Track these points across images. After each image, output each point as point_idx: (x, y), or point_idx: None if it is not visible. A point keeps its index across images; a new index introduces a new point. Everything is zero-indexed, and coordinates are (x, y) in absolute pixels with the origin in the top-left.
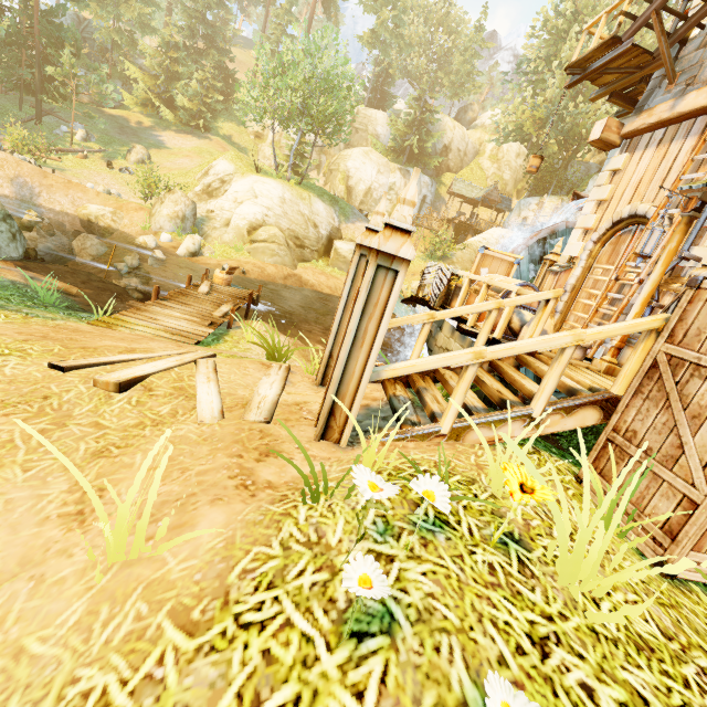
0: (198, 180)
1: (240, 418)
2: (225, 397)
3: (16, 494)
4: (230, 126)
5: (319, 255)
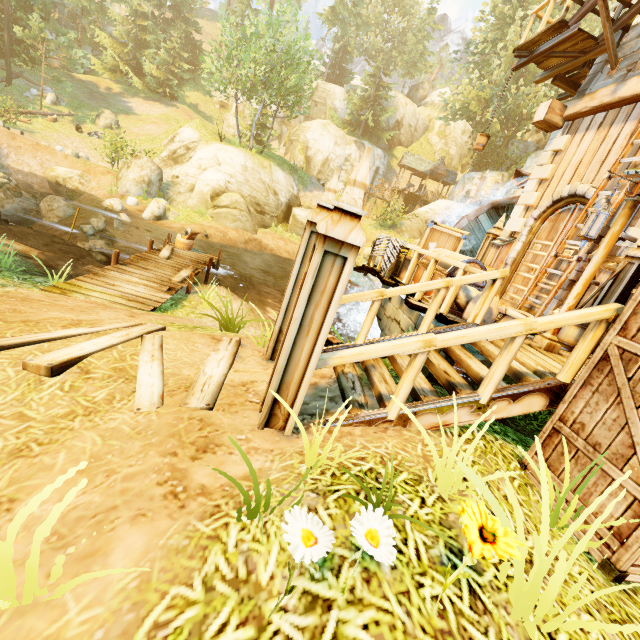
0: (164, 146)
1: (180, 404)
2: (169, 377)
3: None
4: (196, 95)
5: (279, 221)
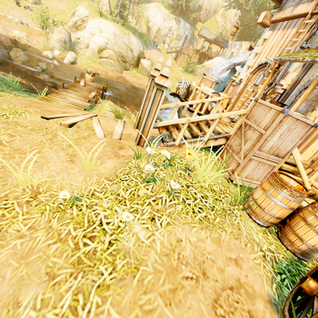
0: (69, 18)
1: (111, 137)
2: (104, 131)
3: (51, 155)
4: None
5: (133, 67)
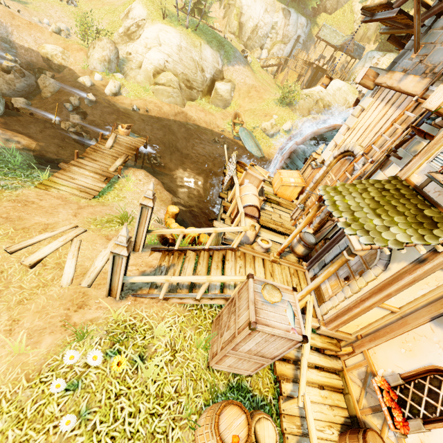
0: (122, 20)
1: (78, 284)
2: (78, 267)
3: None
4: None
5: (204, 94)
